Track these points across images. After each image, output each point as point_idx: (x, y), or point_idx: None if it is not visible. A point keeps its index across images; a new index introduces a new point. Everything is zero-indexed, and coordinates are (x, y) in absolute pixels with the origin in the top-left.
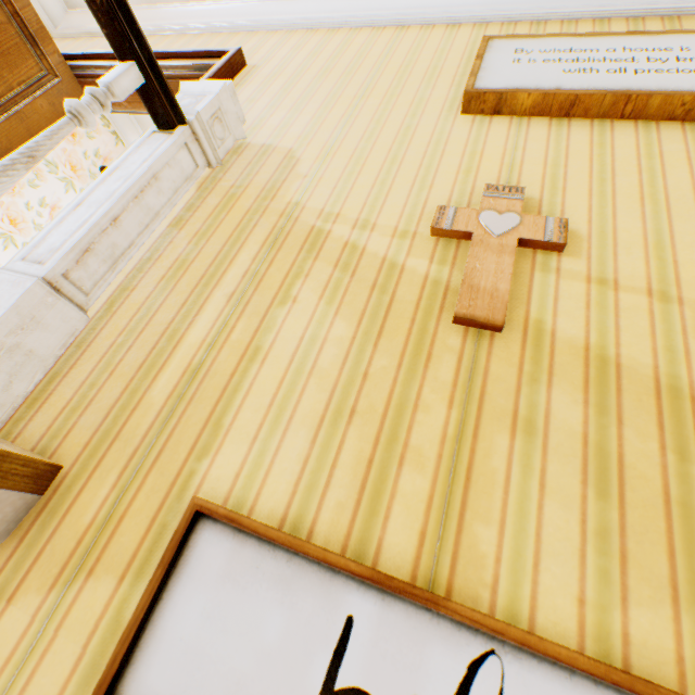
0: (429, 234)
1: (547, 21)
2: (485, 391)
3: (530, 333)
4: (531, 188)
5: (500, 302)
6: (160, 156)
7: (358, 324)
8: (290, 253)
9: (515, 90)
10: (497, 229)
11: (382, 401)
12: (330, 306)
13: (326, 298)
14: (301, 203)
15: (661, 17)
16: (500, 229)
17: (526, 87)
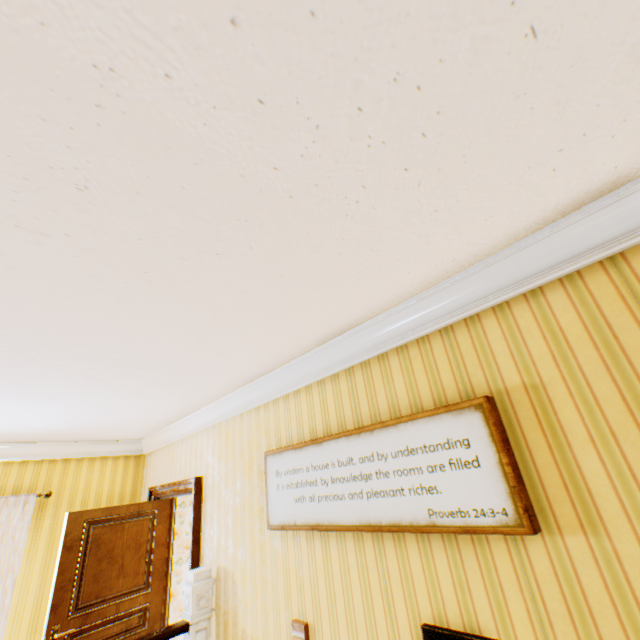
0: None
1: (289, 393)
2: None
3: None
4: (310, 612)
5: None
6: None
7: None
8: None
9: (282, 526)
10: None
11: None
12: None
13: None
14: (245, 629)
15: (331, 376)
16: None
17: (285, 521)
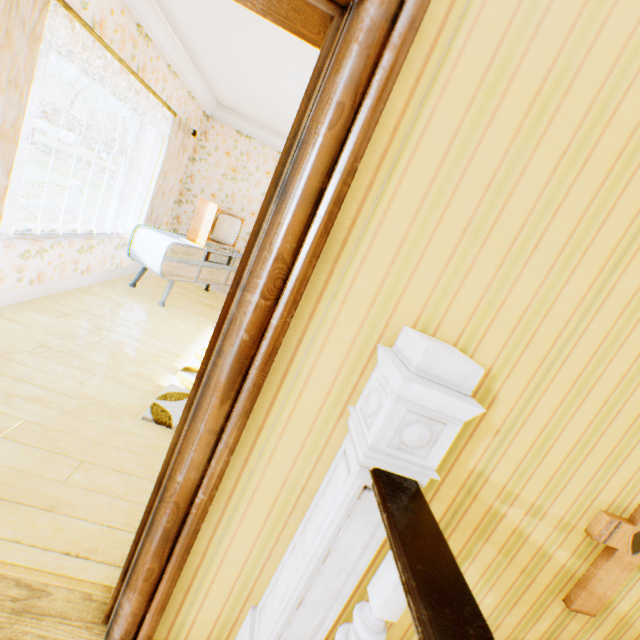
0: (584, 528)
1: None
2: (559, 635)
3: (601, 607)
4: None
5: (600, 603)
6: (382, 538)
7: (503, 596)
8: (463, 534)
9: None
10: (636, 548)
11: (502, 639)
12: (486, 583)
13: (485, 576)
14: (484, 473)
15: None
16: (638, 548)
17: None
